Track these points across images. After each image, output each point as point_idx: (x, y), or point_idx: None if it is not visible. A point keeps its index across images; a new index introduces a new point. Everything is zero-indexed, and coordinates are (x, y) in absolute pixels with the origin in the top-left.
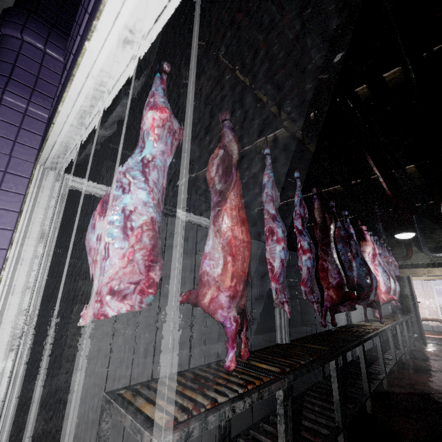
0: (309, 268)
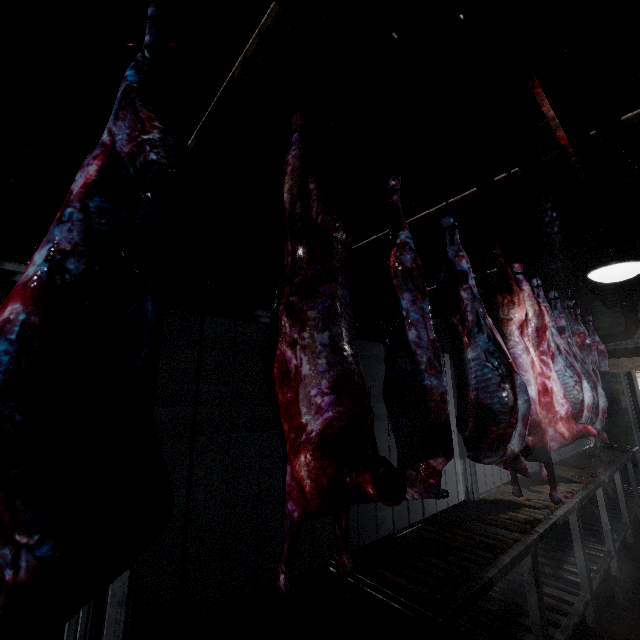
0: None
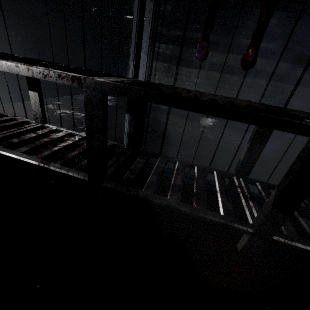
0: None
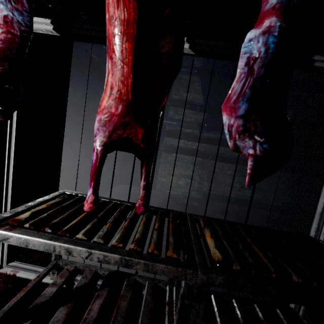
0: None
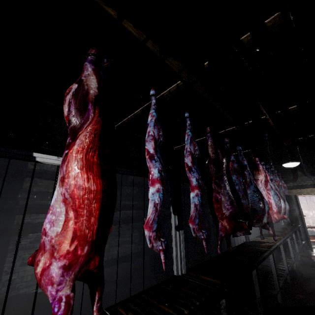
0: (196, 205)
